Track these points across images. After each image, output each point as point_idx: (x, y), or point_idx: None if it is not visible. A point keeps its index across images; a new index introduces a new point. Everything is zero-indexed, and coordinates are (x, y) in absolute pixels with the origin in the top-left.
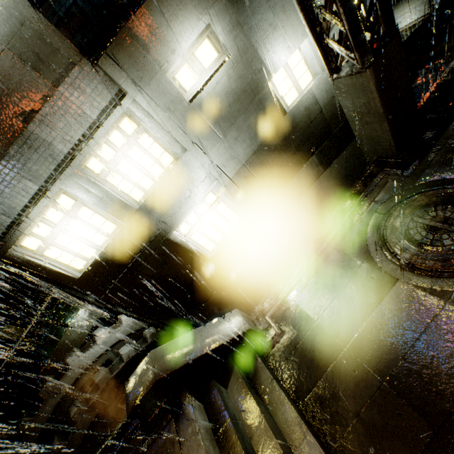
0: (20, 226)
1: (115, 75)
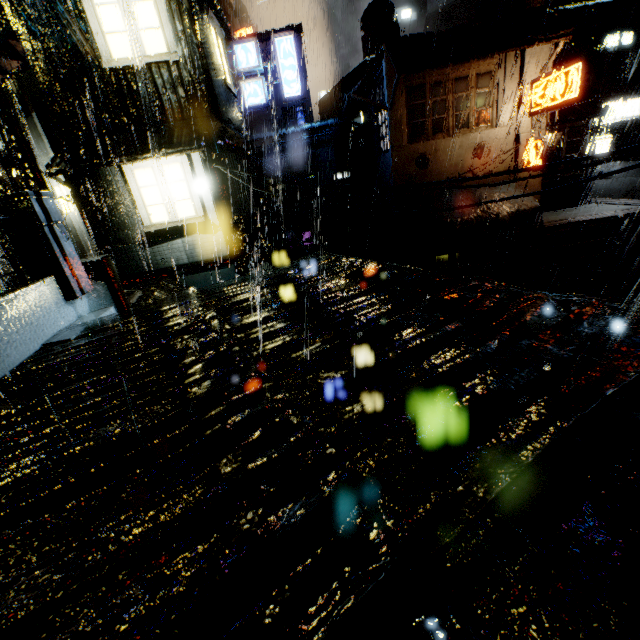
0: None
1: None
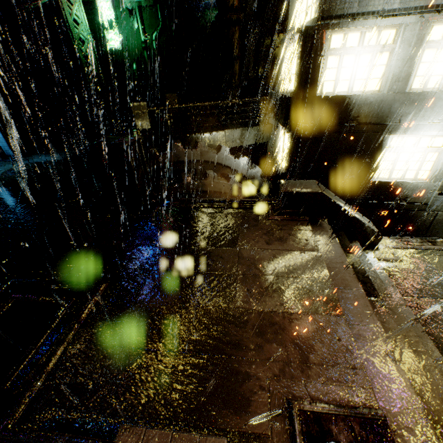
0: (354, 22)
1: None
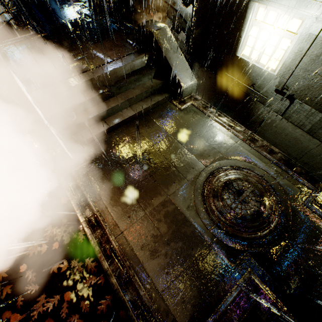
0: None
1: None
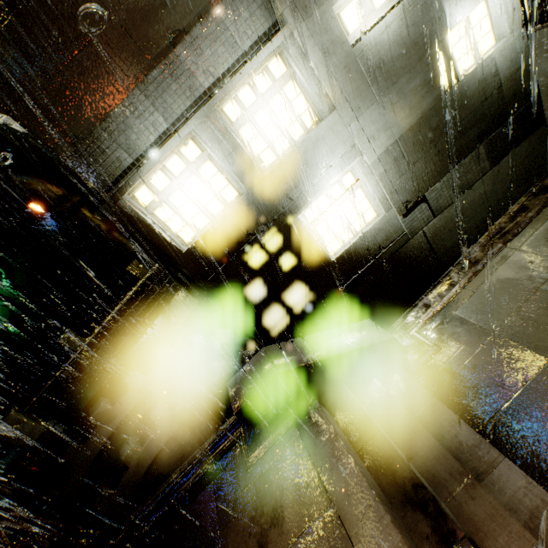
0: (140, 169)
1: None
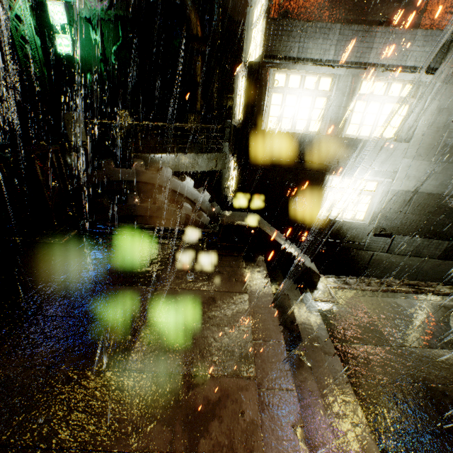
0: (294, 65)
1: (451, 59)
